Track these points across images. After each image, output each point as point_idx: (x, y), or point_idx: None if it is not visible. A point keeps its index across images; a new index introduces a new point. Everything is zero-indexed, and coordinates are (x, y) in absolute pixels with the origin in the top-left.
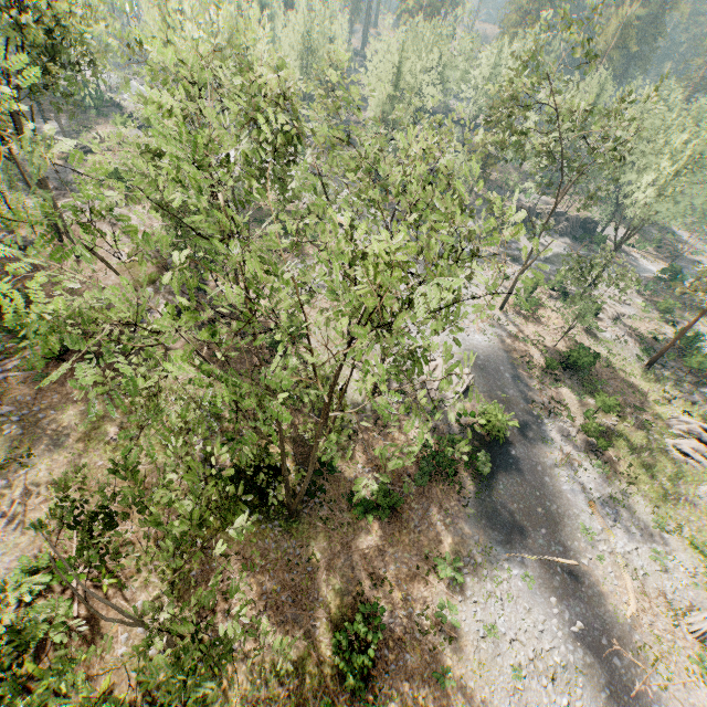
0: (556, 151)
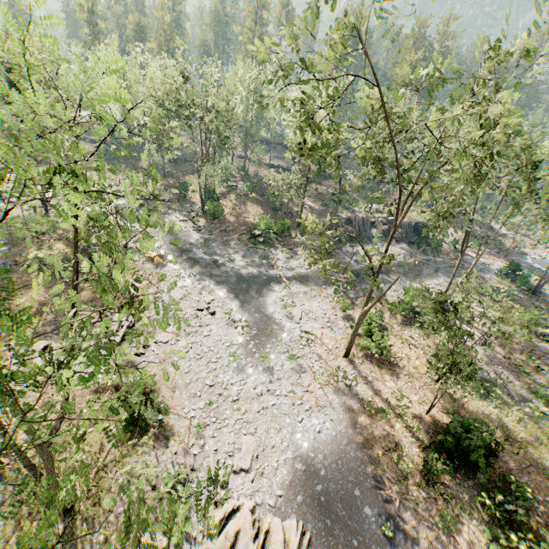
0: (379, 158)
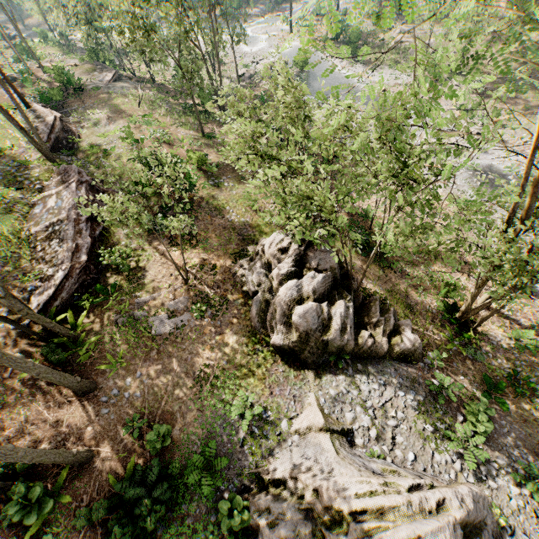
0: None
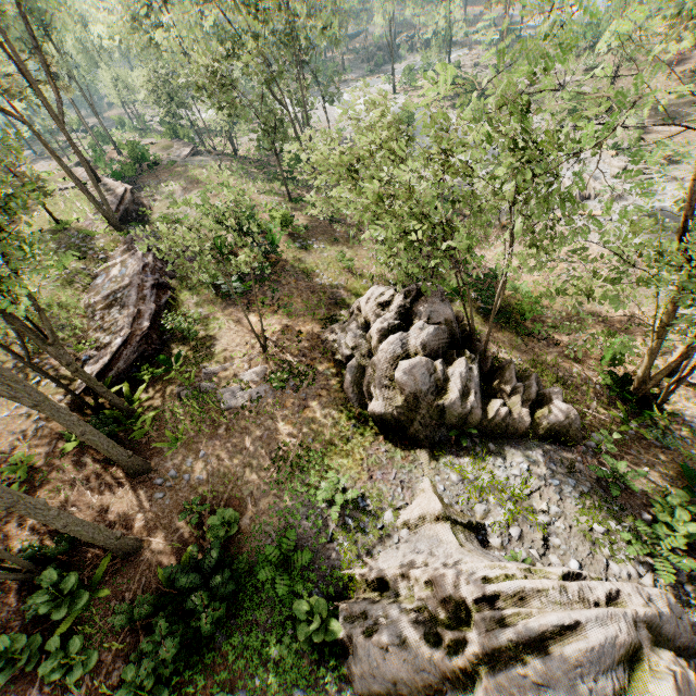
0: None
